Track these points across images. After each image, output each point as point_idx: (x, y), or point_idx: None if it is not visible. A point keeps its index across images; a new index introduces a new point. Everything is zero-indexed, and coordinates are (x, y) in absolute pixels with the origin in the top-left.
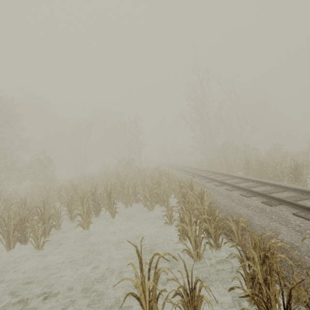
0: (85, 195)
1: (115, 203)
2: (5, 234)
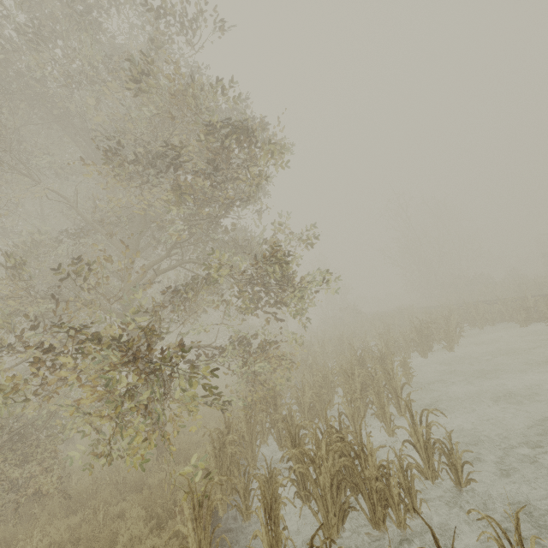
0: (403, 329)
1: (458, 323)
2: (420, 345)
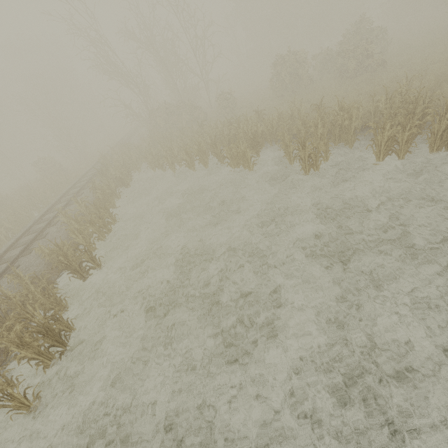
0: None
1: None
2: None
